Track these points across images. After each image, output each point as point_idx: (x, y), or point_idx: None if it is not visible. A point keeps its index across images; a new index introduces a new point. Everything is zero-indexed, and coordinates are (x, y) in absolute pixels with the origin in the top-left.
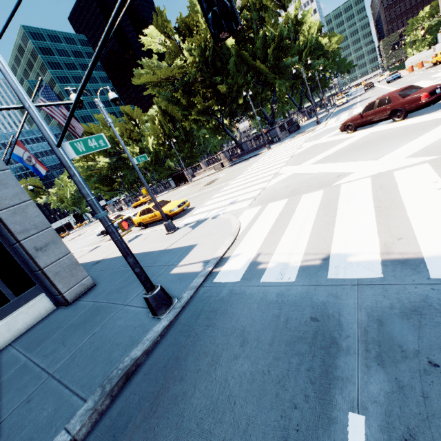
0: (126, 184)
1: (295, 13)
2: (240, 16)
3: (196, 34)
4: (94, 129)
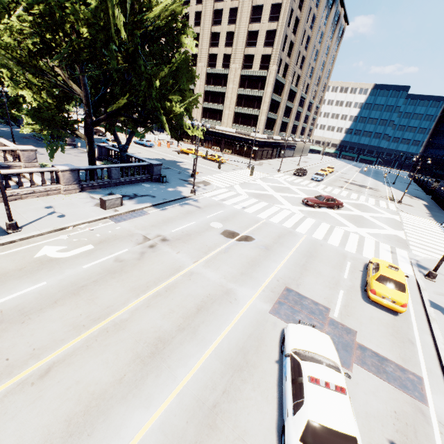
0: None
1: None
2: None
3: None
4: None
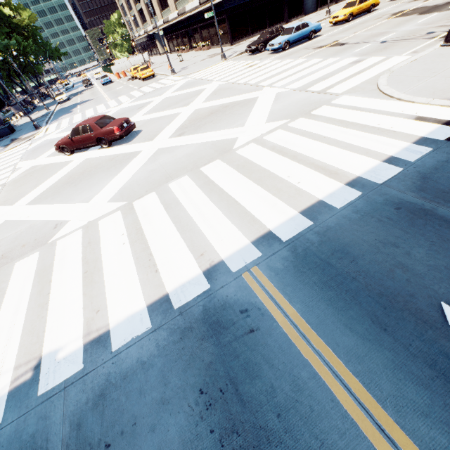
0: None
1: None
2: None
3: None
4: None
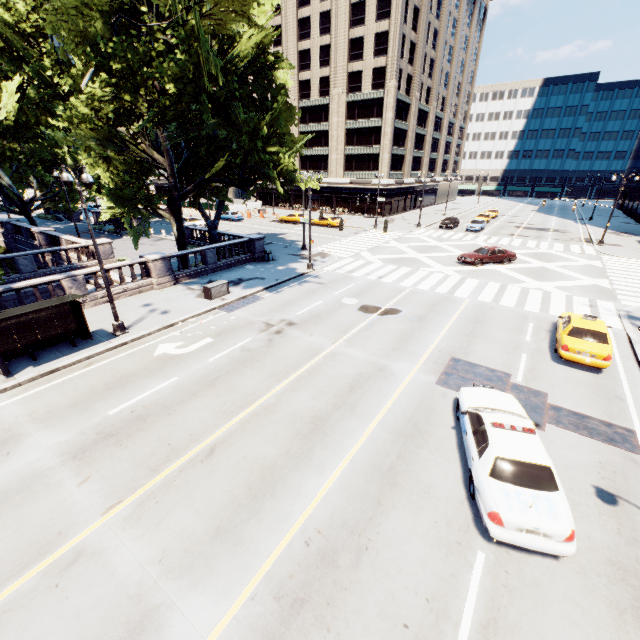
0: None
1: None
2: None
3: None
4: None
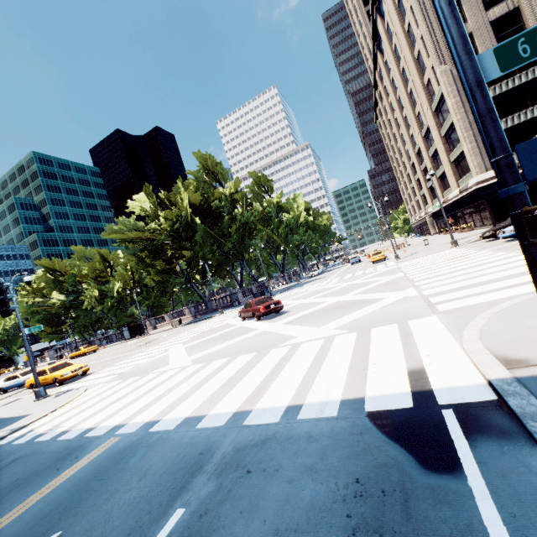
0: (77, 326)
1: (276, 199)
2: (212, 204)
3: (174, 208)
4: (57, 265)
